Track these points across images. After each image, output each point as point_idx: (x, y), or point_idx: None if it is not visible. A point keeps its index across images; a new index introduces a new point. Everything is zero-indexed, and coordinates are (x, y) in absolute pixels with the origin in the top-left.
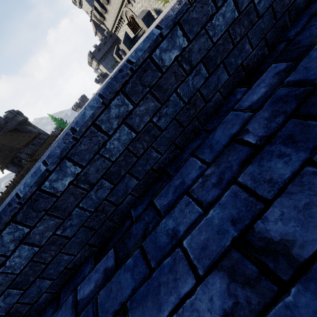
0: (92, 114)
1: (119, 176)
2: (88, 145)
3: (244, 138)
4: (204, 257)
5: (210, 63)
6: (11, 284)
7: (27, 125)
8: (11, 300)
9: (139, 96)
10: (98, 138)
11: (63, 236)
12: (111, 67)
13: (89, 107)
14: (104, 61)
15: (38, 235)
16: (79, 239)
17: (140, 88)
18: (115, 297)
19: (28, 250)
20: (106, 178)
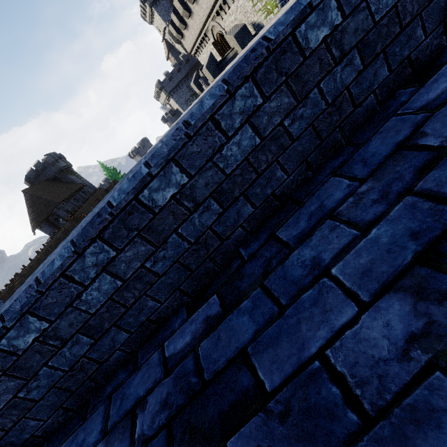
0: (213, 105)
1: (231, 198)
2: (201, 147)
3: (418, 144)
4: (369, 282)
5: (367, 51)
6: (83, 327)
7: (70, 174)
8: (78, 351)
9: (272, 87)
10: (214, 139)
11: (152, 271)
12: (185, 102)
13: (209, 95)
14: (176, 94)
15: (125, 264)
16: (170, 281)
17: (274, 76)
18: (226, 346)
19: (109, 283)
20: (216, 198)
